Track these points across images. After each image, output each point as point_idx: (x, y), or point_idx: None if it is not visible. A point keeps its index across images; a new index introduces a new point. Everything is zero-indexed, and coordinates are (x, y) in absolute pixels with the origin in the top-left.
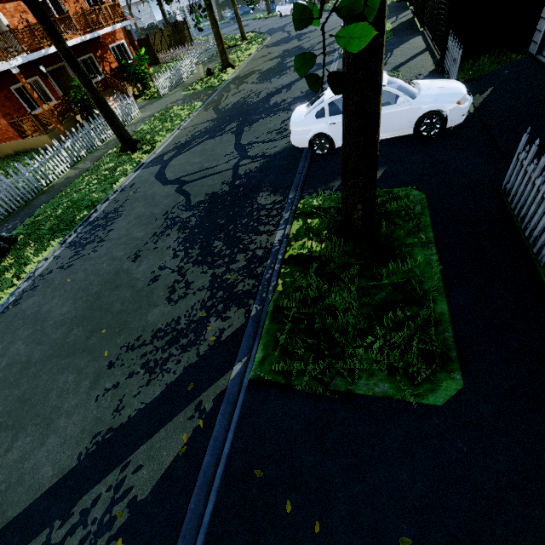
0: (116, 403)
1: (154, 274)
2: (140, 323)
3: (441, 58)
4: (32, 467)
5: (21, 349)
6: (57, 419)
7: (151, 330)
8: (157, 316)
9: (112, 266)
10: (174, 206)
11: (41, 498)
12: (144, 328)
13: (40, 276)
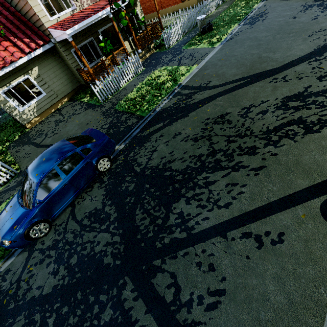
0: (322, 40)
1: (313, 18)
2: (317, 27)
3: None
4: (291, 54)
5: (251, 43)
6: (292, 47)
7: (326, 27)
8: (326, 24)
9: (281, 22)
10: (305, 3)
11: (303, 56)
12: (321, 27)
13: (236, 33)
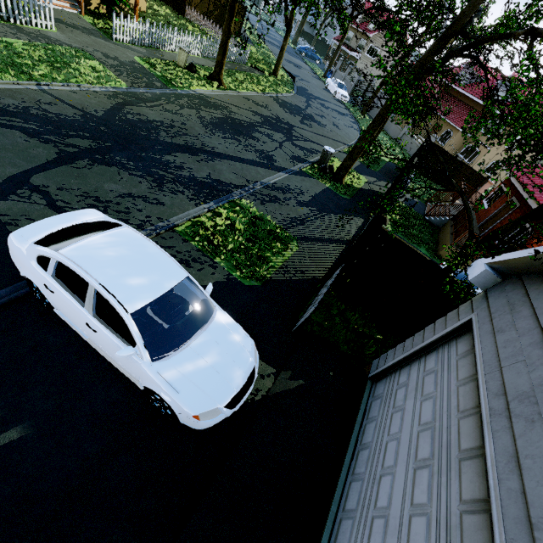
0: None
1: None
2: None
3: (327, 276)
4: None
5: None
6: None
7: None
8: None
9: None
10: None
11: None
12: None
13: None
